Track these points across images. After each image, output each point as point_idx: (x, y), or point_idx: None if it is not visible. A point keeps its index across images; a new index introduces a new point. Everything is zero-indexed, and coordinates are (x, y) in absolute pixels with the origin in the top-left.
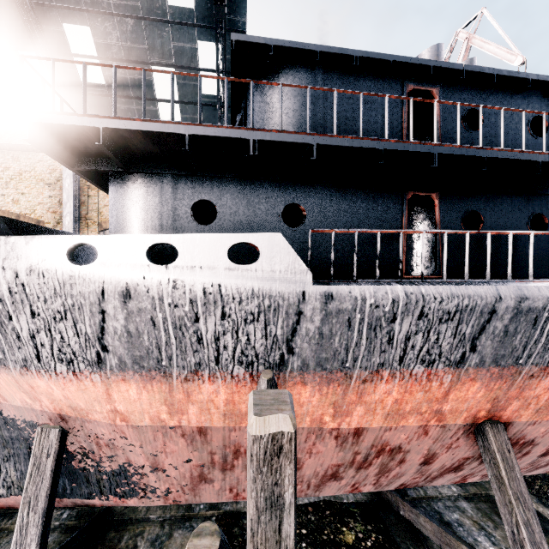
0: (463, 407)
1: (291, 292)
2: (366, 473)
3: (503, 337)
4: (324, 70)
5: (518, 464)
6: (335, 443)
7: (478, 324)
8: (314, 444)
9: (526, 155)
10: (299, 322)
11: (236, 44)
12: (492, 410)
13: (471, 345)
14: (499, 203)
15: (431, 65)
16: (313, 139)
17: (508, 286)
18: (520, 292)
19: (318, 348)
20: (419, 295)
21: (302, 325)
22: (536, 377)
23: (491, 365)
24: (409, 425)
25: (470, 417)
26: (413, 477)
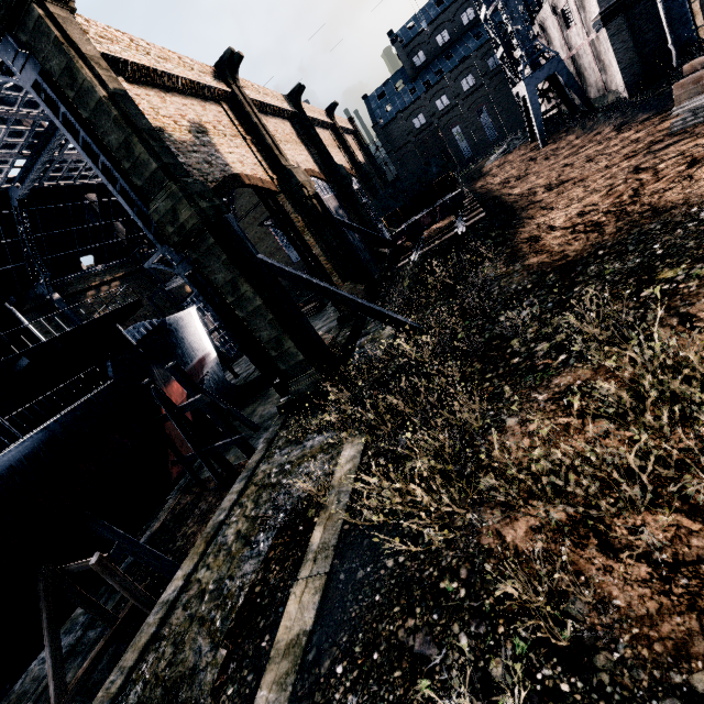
0: None
1: None
2: None
3: None
4: None
5: None
6: None
7: None
8: None
9: None
10: None
11: None
12: None
13: None
14: None
15: None
16: None
17: None
18: None
19: None
20: None
21: None
22: None
23: None
24: None
25: None
26: None
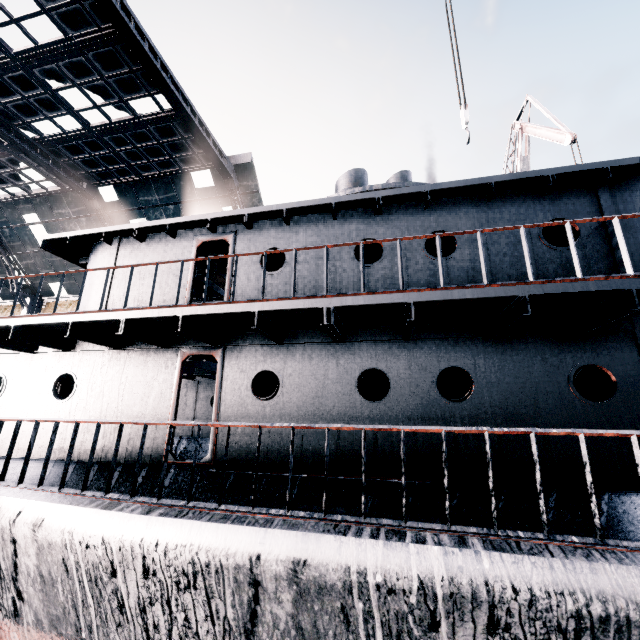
0: None
1: None
2: None
3: (44, 584)
4: (122, 244)
5: None
6: None
7: (8, 557)
8: None
9: (236, 306)
10: None
11: (49, 241)
12: None
13: (16, 588)
14: (307, 358)
15: (209, 218)
16: (14, 321)
17: (42, 502)
18: (42, 515)
19: None
20: None
21: None
22: None
23: (53, 631)
24: None
25: None
26: None
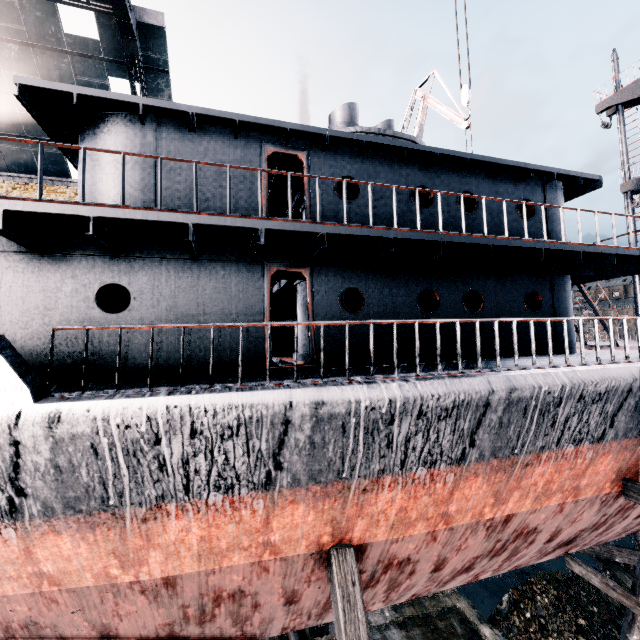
0: (298, 535)
1: (0, 416)
2: (217, 626)
3: (312, 450)
4: (159, 126)
5: (414, 584)
6: (147, 599)
7: (273, 438)
8: (117, 604)
9: (375, 231)
10: (20, 454)
11: (26, 88)
12: (337, 533)
13: (274, 462)
14: (383, 279)
15: (288, 128)
16: (90, 210)
17: (306, 389)
18: (318, 397)
19: (60, 486)
20: (186, 408)
21: (25, 458)
22: (371, 491)
23: (310, 483)
24: (237, 563)
25: (313, 544)
26: (289, 619)
